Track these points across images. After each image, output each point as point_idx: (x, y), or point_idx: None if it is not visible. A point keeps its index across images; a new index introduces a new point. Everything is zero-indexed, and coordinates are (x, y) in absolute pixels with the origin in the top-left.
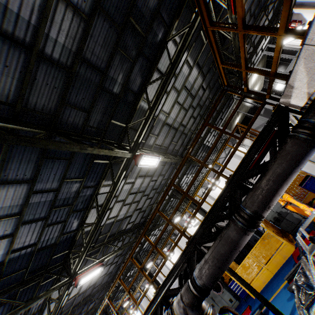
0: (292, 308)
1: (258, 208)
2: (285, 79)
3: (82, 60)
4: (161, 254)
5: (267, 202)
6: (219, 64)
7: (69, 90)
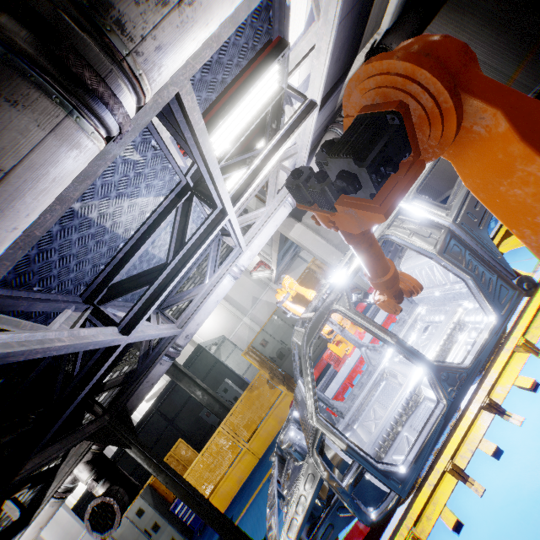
0: None
1: None
2: None
3: None
4: None
5: None
6: None
7: None
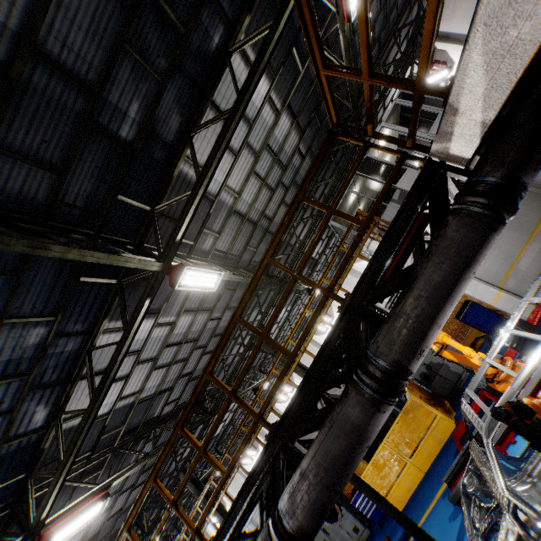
0: (458, 534)
1: (401, 355)
2: (443, 94)
3: (37, 55)
4: (215, 465)
5: (418, 342)
6: (320, 68)
7: (7, 118)
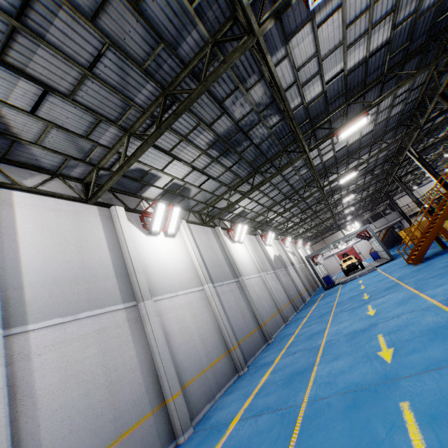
0: None
1: None
2: None
3: None
4: None
5: None
6: None
7: None
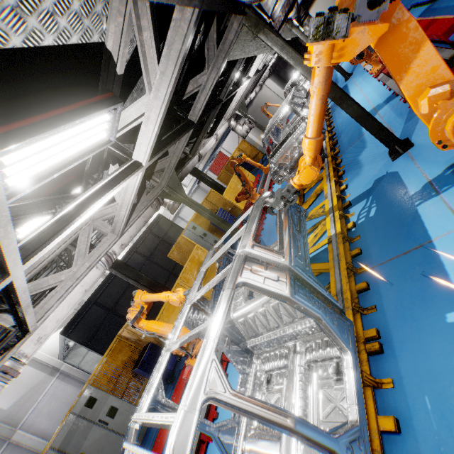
0: None
1: None
2: None
3: None
4: None
5: None
6: None
7: None
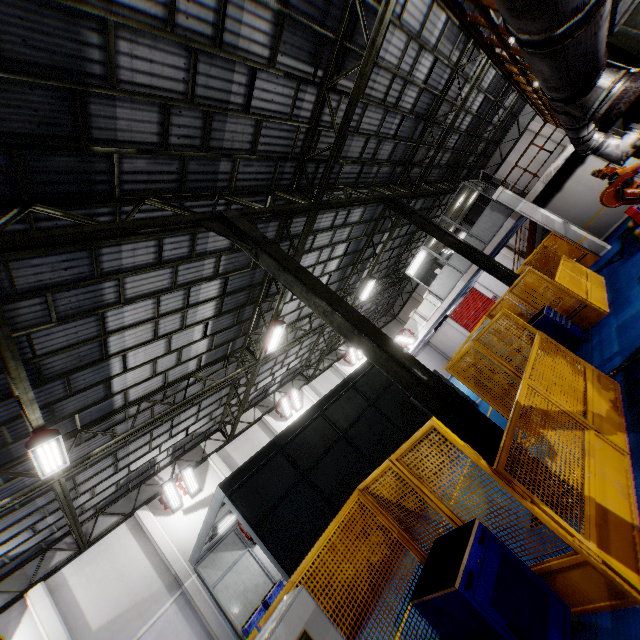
0: None
1: None
2: None
3: None
4: None
5: None
6: None
7: None
